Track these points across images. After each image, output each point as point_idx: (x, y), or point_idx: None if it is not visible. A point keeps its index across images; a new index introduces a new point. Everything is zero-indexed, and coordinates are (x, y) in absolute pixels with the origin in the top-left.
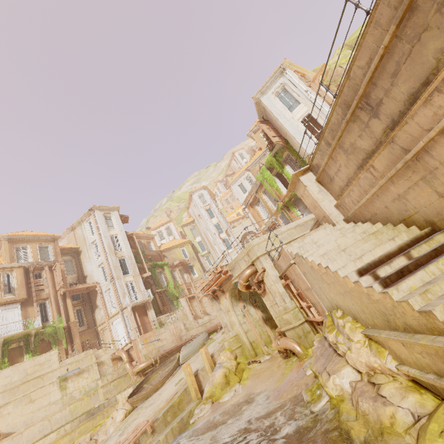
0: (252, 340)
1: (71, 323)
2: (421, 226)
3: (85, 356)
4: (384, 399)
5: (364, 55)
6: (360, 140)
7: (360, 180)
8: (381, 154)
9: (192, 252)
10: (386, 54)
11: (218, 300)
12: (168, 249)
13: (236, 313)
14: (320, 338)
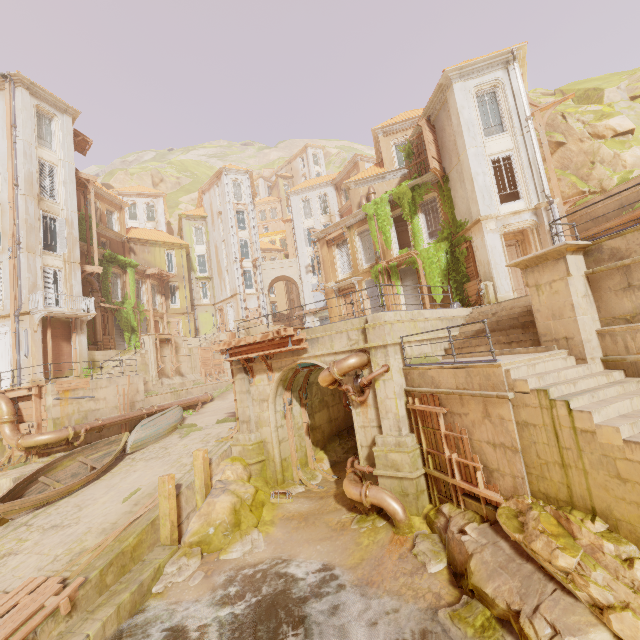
0: (285, 456)
1: None
2: None
3: None
4: None
5: None
6: None
7: None
8: None
9: (184, 267)
10: None
11: (252, 377)
12: (144, 242)
13: (276, 407)
14: (481, 525)
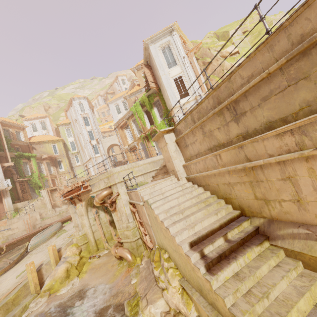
0: (97, 238)
1: None
2: (235, 207)
3: None
4: None
5: (249, 68)
6: (218, 131)
7: (207, 159)
8: (230, 151)
9: (63, 150)
10: (266, 78)
11: (75, 205)
12: (39, 142)
13: (89, 217)
14: (148, 259)
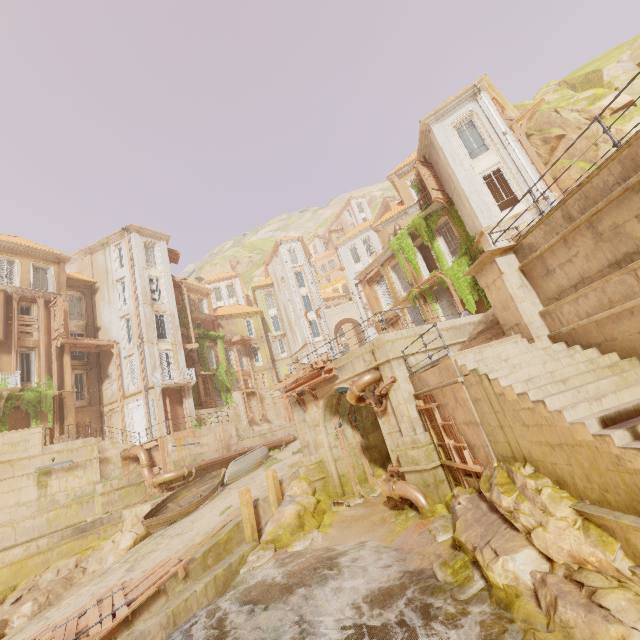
0: (342, 473)
1: (66, 392)
2: None
3: (83, 446)
4: (605, 612)
5: None
6: (635, 223)
7: (608, 284)
8: None
9: (261, 329)
10: None
11: (305, 407)
12: (228, 316)
13: (328, 431)
14: (471, 495)
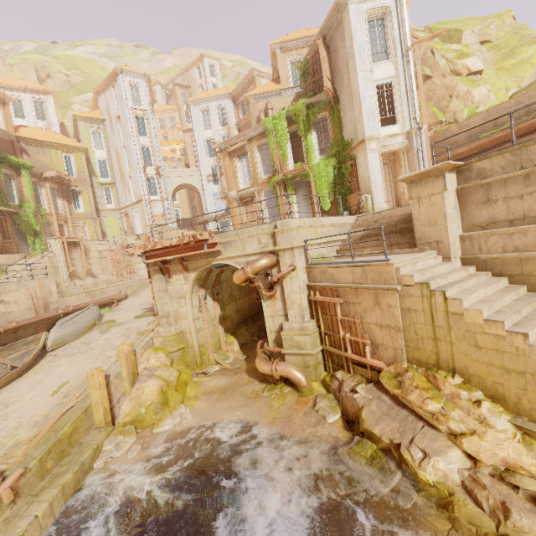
0: (202, 343)
1: None
2: None
3: None
4: None
5: None
6: None
7: None
8: None
9: (85, 171)
10: None
11: (169, 277)
12: (37, 142)
13: (192, 303)
14: (368, 385)
